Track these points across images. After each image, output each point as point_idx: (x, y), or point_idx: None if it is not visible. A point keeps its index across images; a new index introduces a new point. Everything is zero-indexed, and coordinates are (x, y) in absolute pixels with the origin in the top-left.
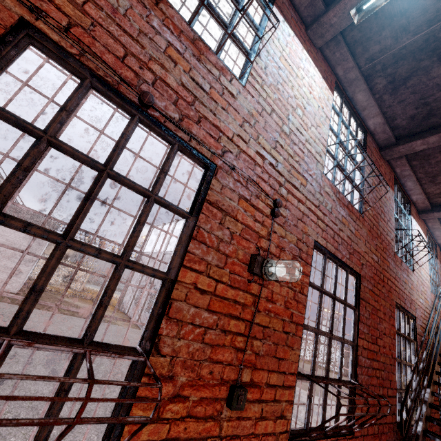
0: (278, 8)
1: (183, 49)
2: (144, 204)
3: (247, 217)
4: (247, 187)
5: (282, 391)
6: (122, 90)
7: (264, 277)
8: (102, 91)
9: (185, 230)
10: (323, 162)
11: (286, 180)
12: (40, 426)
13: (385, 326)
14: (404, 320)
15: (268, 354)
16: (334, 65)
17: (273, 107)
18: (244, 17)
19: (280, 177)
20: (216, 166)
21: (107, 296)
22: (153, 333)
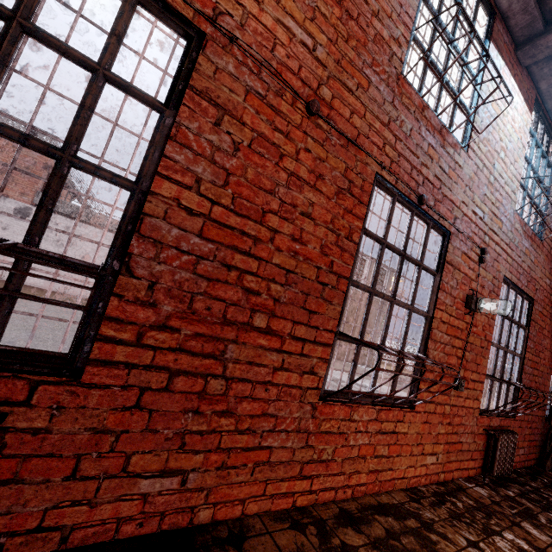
0: (494, 42)
1: (435, 143)
2: (418, 271)
3: (465, 267)
4: (465, 243)
5: (477, 384)
6: (410, 197)
7: (477, 311)
8: (401, 202)
9: (434, 284)
10: (516, 198)
11: (489, 228)
12: (392, 388)
13: (547, 342)
14: None
15: (472, 361)
16: (538, 79)
17: (484, 161)
18: (477, 90)
19: (485, 227)
20: (450, 232)
21: (408, 328)
22: (424, 347)
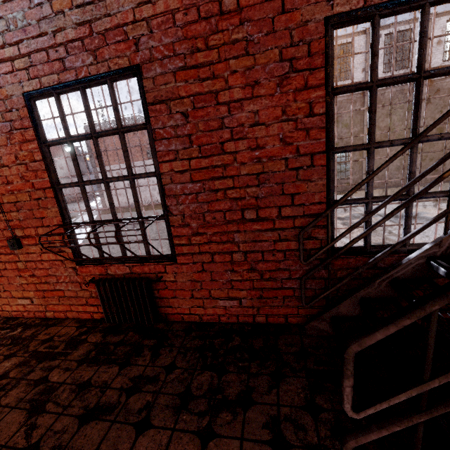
0: None
1: None
2: None
3: None
4: None
5: (54, 237)
6: None
7: None
8: None
9: None
10: None
11: None
12: None
13: (260, 109)
14: (421, 29)
15: (29, 218)
16: None
17: None
18: None
19: None
20: None
21: None
22: None
